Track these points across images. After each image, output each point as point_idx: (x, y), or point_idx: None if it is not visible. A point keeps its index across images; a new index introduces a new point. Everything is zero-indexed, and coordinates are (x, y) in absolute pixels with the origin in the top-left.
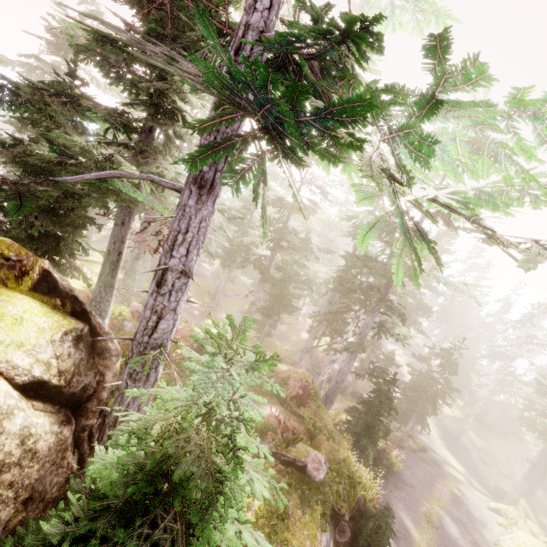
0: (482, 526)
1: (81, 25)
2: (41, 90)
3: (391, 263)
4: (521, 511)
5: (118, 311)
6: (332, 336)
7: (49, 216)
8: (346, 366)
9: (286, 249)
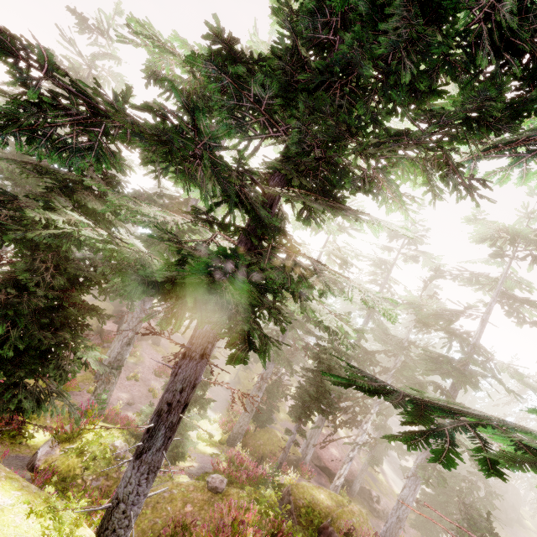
0: None
1: (91, 64)
2: (163, 128)
3: (465, 362)
4: None
5: (108, 445)
6: (349, 427)
7: (36, 315)
8: (410, 495)
9: (306, 326)
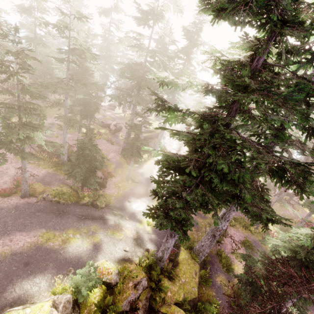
0: (14, 290)
1: None
2: None
3: None
4: (142, 273)
5: None
6: None
7: None
8: None
9: None
